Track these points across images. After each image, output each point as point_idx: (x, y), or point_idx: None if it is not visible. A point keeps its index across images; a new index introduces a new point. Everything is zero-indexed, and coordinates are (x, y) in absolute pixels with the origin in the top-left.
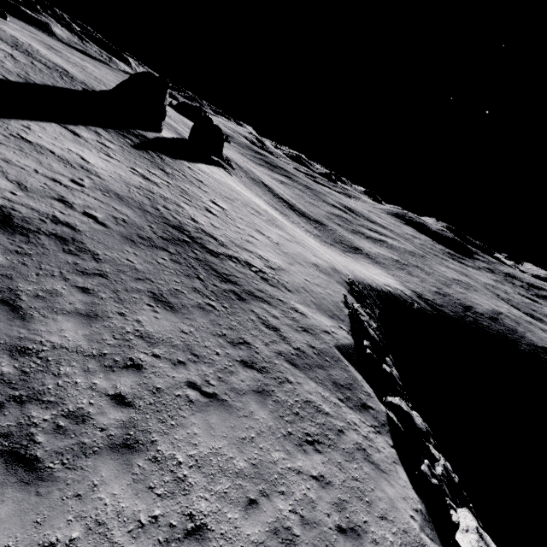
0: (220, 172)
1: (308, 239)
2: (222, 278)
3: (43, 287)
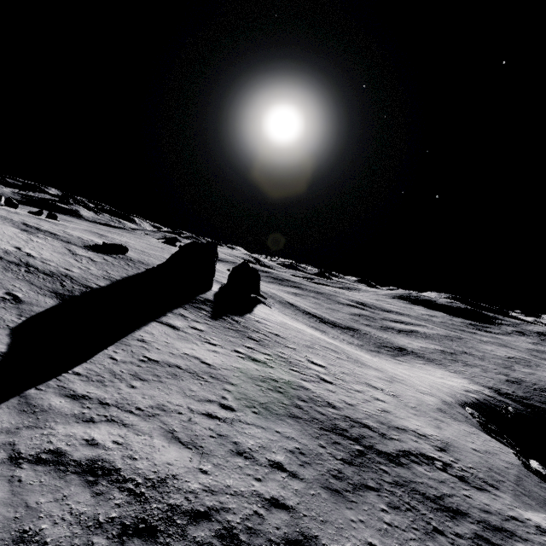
0: (265, 309)
1: (374, 361)
2: (444, 509)
3: None
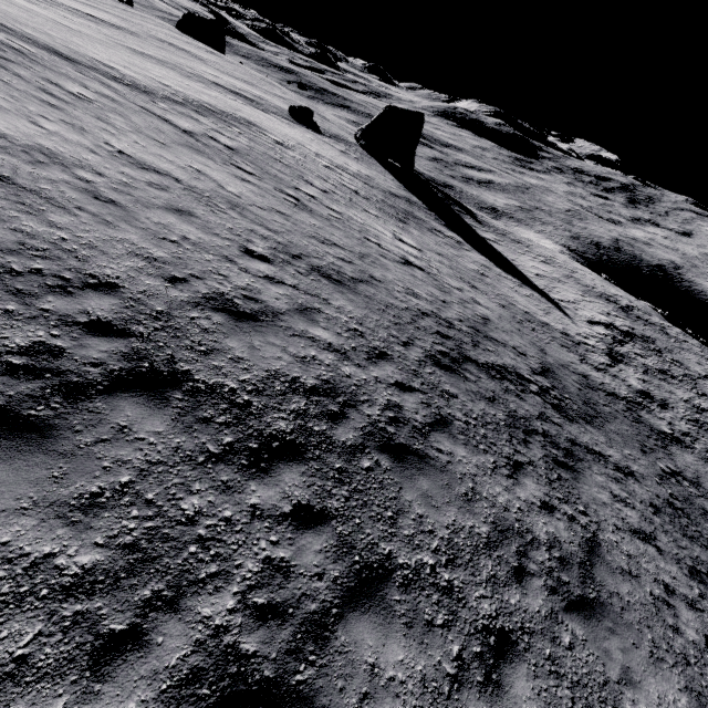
0: None
1: None
2: (651, 324)
3: (678, 359)
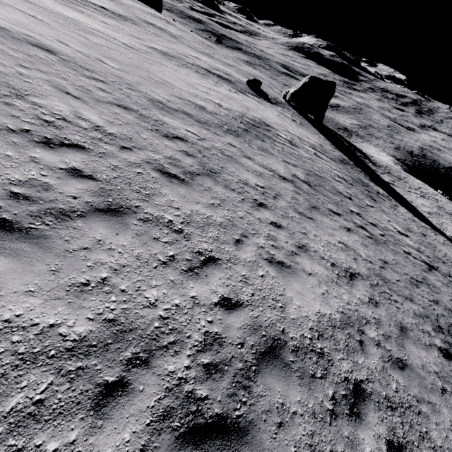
0: None
1: None
2: None
3: None
